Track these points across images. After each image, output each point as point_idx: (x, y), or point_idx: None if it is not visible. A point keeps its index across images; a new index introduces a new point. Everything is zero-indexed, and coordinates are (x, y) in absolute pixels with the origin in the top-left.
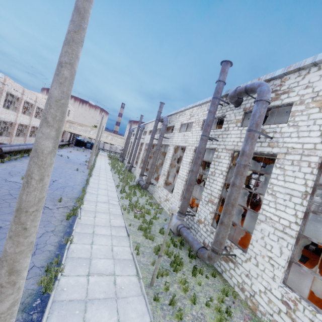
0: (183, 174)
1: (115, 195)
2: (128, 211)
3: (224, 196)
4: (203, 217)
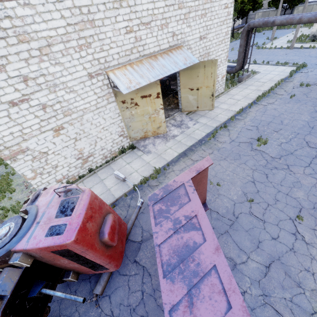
0: None
1: None
2: None
3: None
4: None
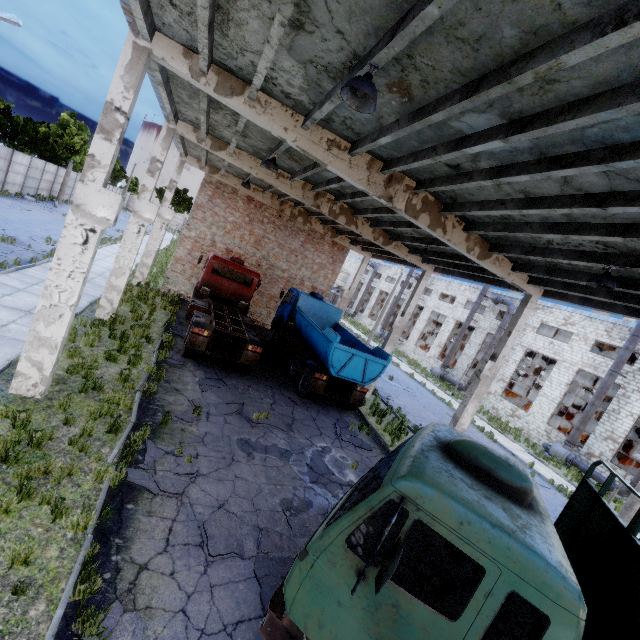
0: (554, 394)
1: (458, 403)
2: (503, 431)
3: (632, 439)
4: (597, 451)
